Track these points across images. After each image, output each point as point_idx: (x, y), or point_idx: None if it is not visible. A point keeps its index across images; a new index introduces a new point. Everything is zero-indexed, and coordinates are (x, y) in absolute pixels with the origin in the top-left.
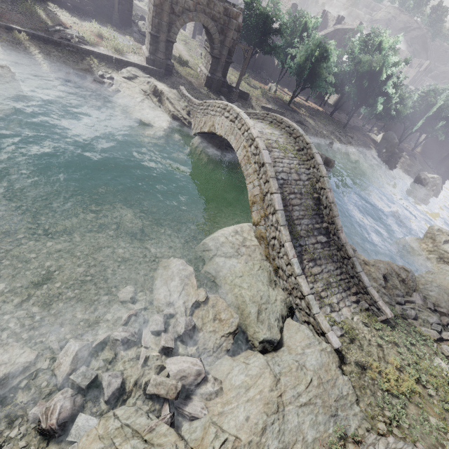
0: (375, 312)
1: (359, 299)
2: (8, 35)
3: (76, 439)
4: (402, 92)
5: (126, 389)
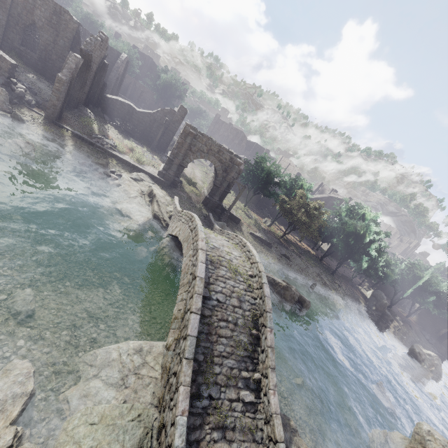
0: None
1: None
2: (57, 129)
3: None
4: (388, 257)
5: None
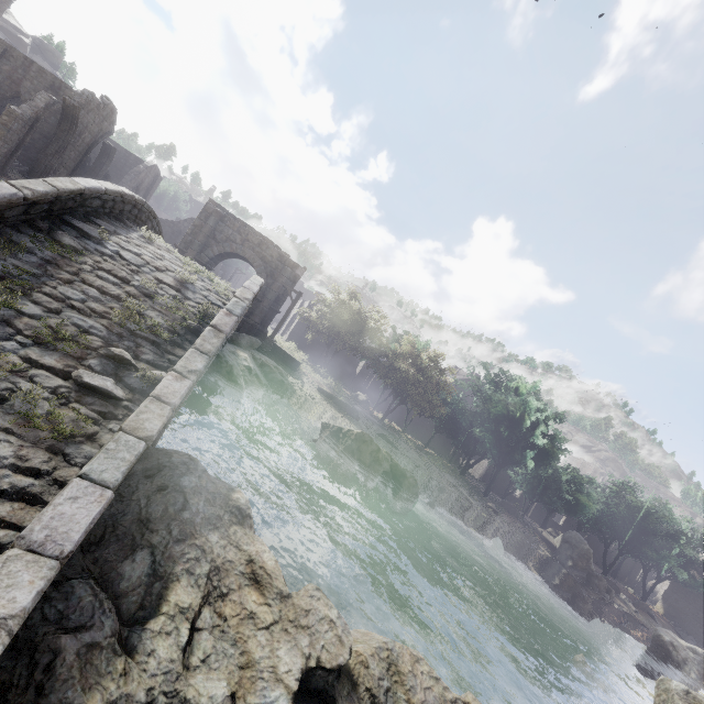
0: None
1: None
2: None
3: None
4: (575, 470)
5: None
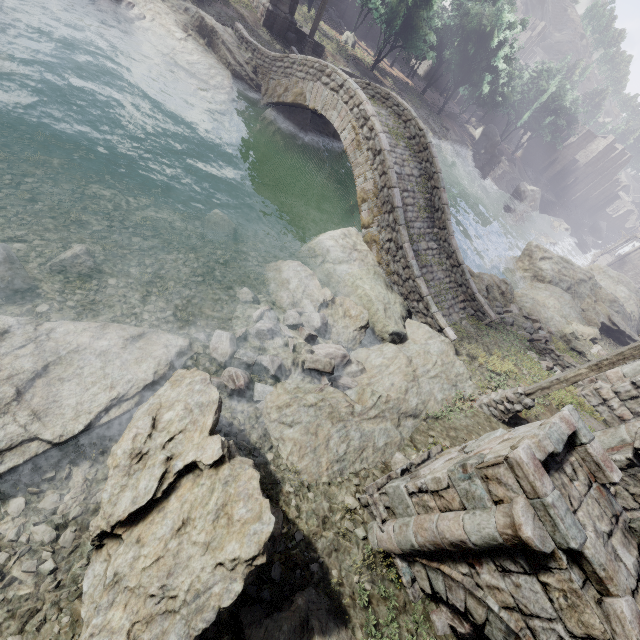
0: (480, 317)
1: (466, 307)
2: None
3: (261, 398)
4: (512, 68)
5: (286, 367)
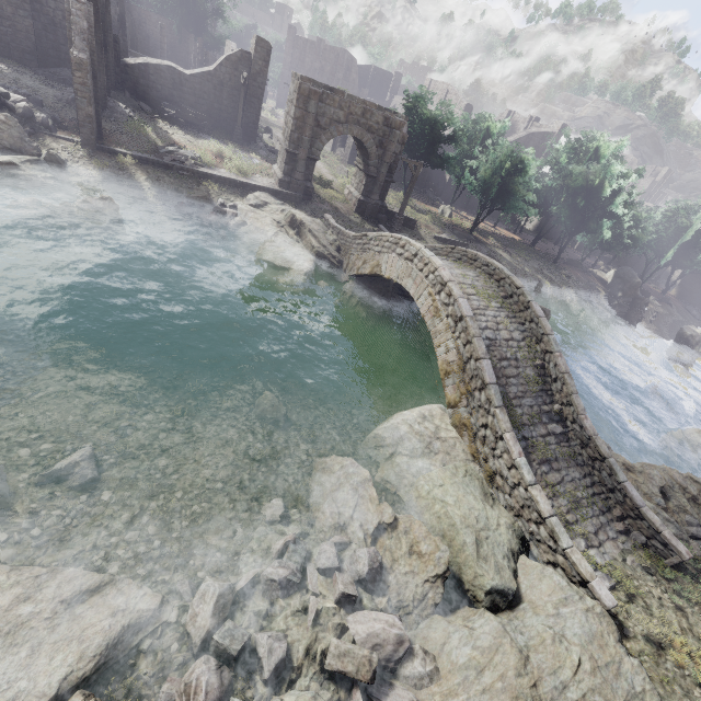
0: (660, 550)
1: (628, 527)
2: (110, 160)
3: None
4: (636, 211)
5: (294, 662)
